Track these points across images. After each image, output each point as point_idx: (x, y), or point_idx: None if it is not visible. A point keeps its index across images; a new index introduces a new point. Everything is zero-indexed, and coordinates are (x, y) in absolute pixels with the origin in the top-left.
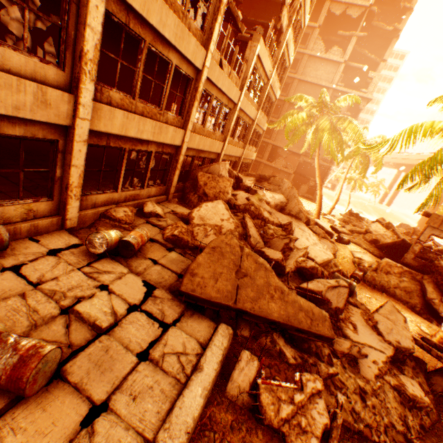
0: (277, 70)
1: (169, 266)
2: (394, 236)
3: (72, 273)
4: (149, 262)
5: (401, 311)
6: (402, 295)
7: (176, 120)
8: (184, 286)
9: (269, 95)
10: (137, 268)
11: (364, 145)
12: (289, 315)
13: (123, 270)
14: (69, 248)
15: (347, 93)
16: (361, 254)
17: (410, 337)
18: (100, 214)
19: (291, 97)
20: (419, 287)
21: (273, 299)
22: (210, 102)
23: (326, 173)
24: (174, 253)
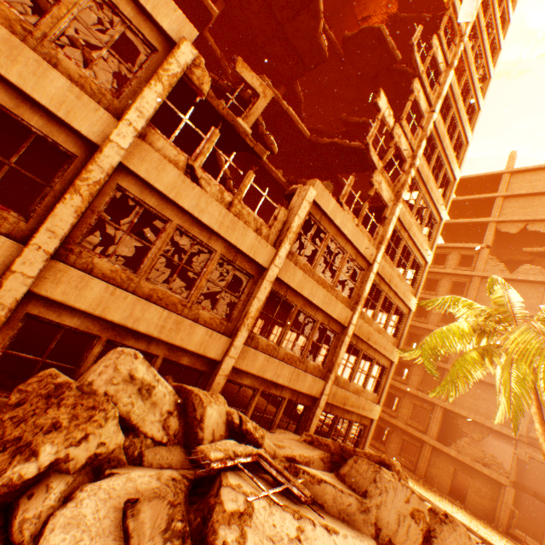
0: (394, 260)
1: None
2: None
3: None
4: None
5: None
6: None
7: None
8: None
9: (386, 296)
10: None
11: None
12: None
13: None
14: None
15: None
16: None
17: None
18: None
19: (432, 300)
20: None
21: None
22: (162, 231)
23: None
24: None
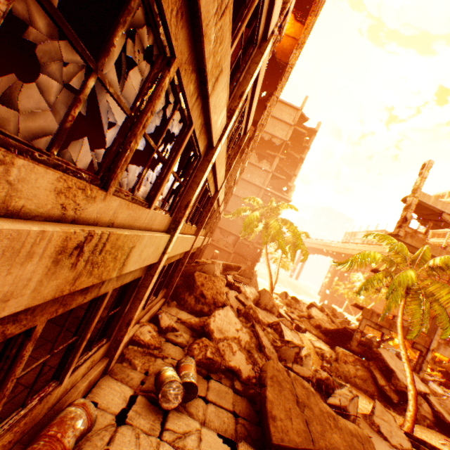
0: None
1: (219, 402)
2: (329, 319)
3: (161, 449)
4: (202, 402)
5: (370, 402)
6: (361, 384)
7: (194, 229)
8: (273, 435)
9: None
10: (198, 414)
11: (334, 262)
12: (350, 445)
13: (196, 425)
14: (131, 406)
15: (275, 194)
16: (318, 342)
17: (405, 436)
18: (129, 340)
19: (246, 198)
20: (370, 374)
21: (332, 428)
22: None
23: (260, 254)
24: (213, 382)
